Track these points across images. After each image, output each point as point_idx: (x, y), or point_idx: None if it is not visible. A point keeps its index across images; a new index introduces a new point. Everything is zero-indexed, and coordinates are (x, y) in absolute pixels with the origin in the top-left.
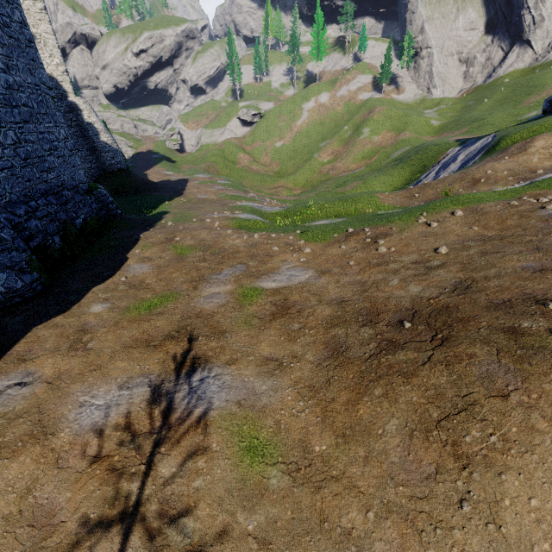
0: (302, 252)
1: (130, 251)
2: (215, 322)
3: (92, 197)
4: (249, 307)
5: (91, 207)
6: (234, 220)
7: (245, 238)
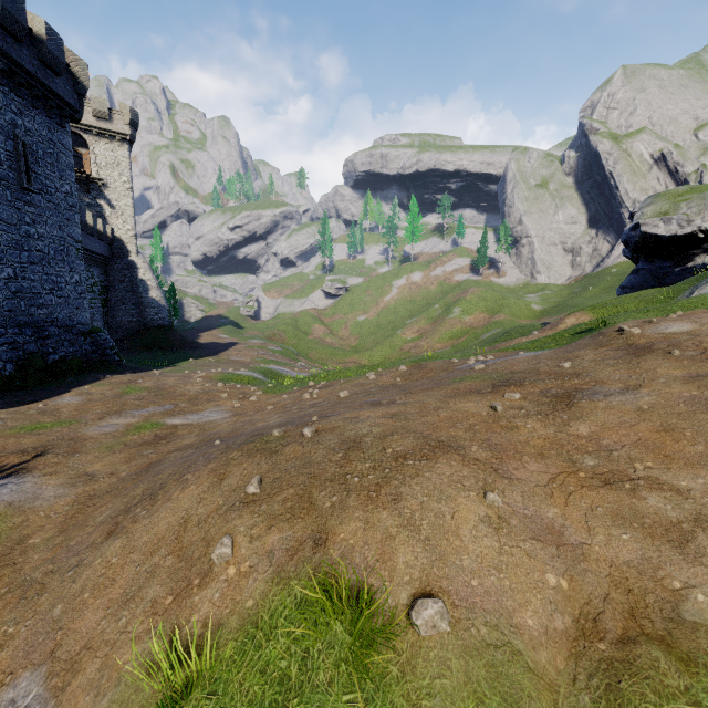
0: (247, 400)
1: (80, 386)
2: (81, 444)
3: (88, 339)
4: (130, 436)
5: (82, 348)
6: (224, 374)
7: (207, 386)
